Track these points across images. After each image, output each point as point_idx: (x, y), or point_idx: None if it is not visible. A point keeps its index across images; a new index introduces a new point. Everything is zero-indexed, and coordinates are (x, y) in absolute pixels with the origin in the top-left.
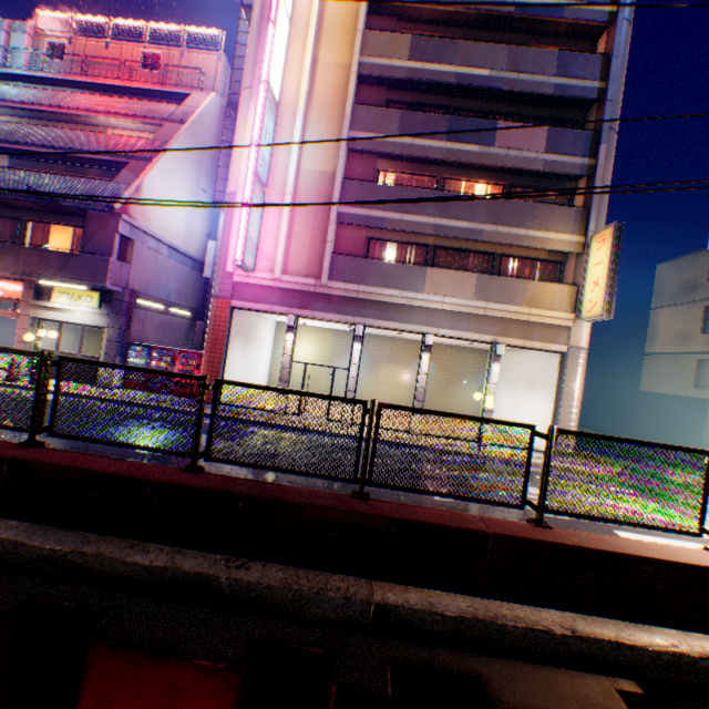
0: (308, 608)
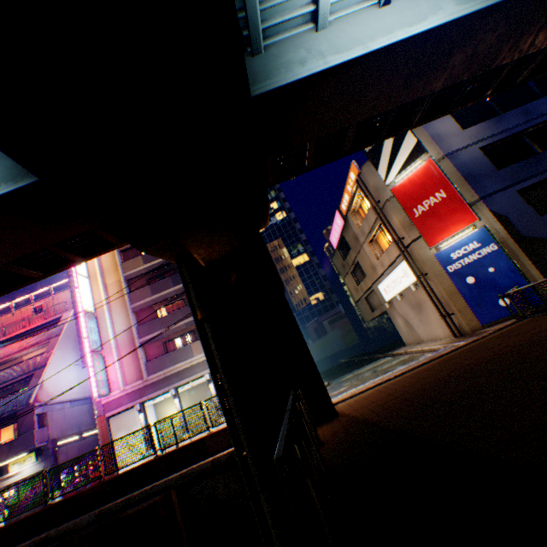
0: (81, 525)
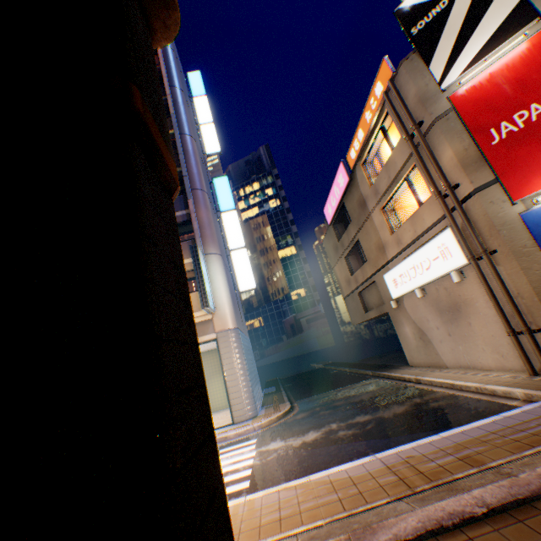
0: None
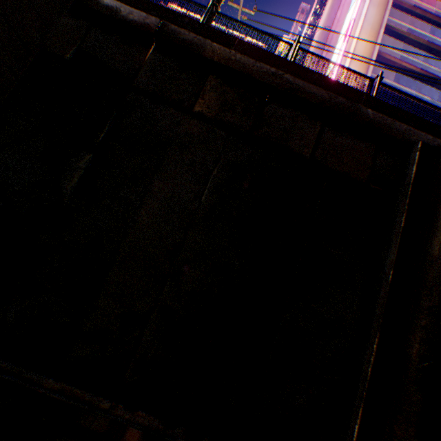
0: None
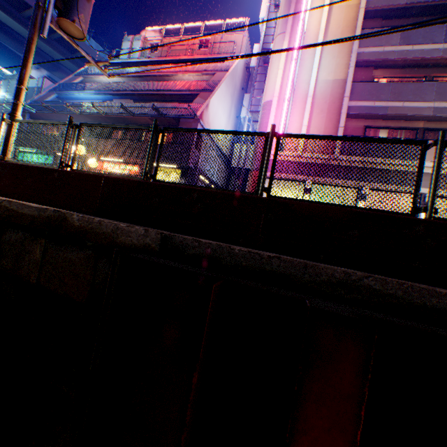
0: None
